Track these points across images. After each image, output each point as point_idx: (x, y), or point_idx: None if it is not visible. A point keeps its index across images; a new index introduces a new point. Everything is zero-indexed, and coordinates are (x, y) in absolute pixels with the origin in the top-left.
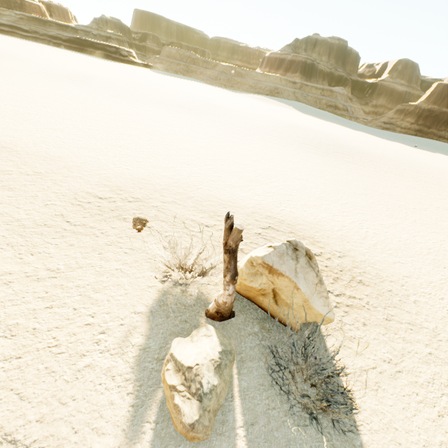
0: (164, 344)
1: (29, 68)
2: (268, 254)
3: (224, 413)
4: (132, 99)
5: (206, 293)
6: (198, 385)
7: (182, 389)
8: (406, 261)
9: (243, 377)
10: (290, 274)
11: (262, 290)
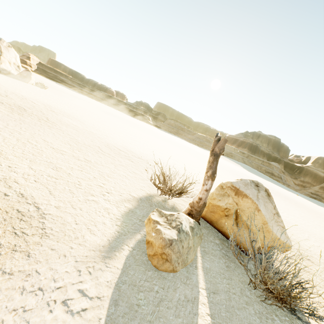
0: (146, 215)
1: (99, 108)
2: (236, 181)
3: (188, 272)
4: (145, 131)
5: (179, 208)
6: (178, 223)
7: (163, 224)
8: None
9: (206, 261)
10: (253, 197)
11: (227, 209)
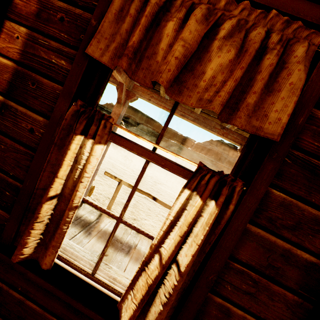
0: None
1: None
2: None
3: None
4: None
5: None
6: None
7: None
8: None
9: None
10: None
11: None
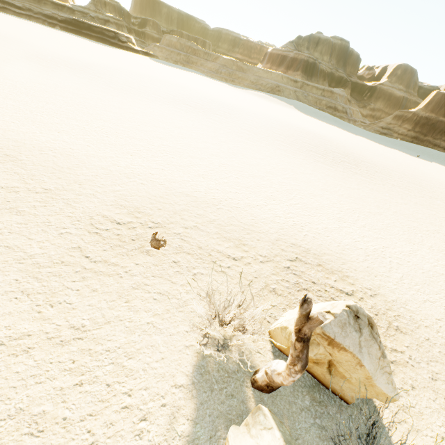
0: (213, 431)
1: (25, 52)
2: (328, 323)
3: None
4: (136, 93)
5: (247, 353)
6: None
7: None
8: (434, 299)
9: None
10: (354, 349)
11: (317, 359)
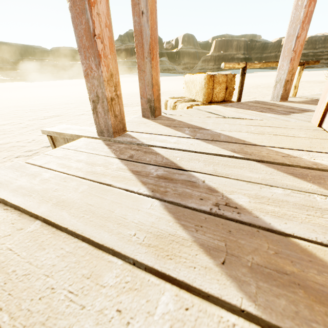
0: None
1: None
2: None
3: None
4: None
5: None
6: None
7: None
8: None
9: None
10: None
11: None
